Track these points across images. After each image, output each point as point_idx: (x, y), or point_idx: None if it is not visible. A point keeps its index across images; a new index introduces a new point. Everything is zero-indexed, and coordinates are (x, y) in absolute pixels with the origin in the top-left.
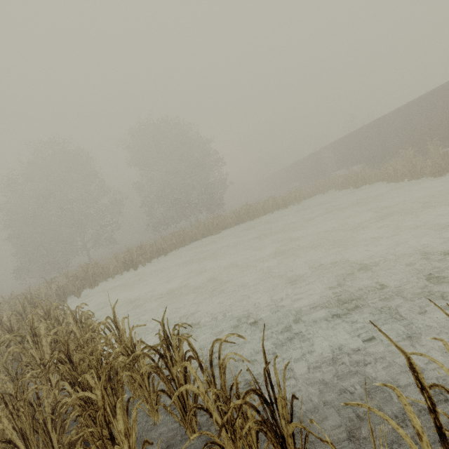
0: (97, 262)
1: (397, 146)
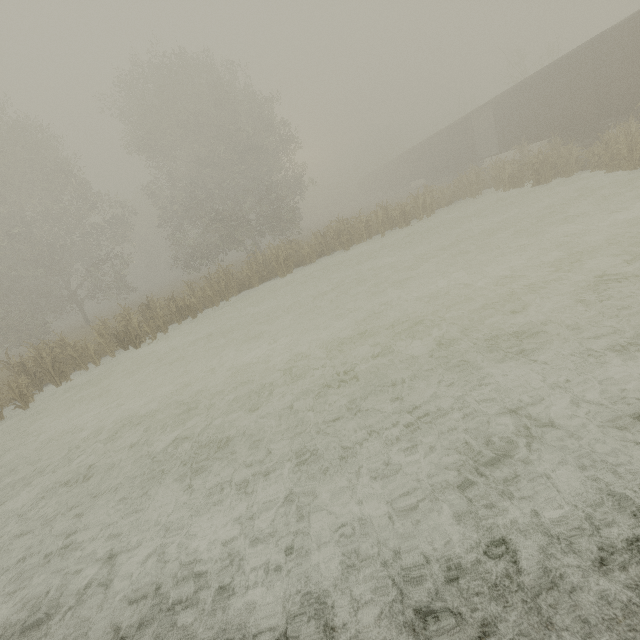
0: (63, 338)
1: (632, 94)
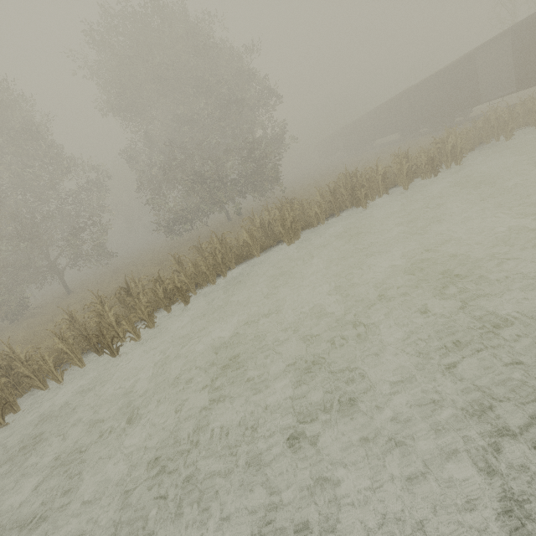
0: (10, 347)
1: None
